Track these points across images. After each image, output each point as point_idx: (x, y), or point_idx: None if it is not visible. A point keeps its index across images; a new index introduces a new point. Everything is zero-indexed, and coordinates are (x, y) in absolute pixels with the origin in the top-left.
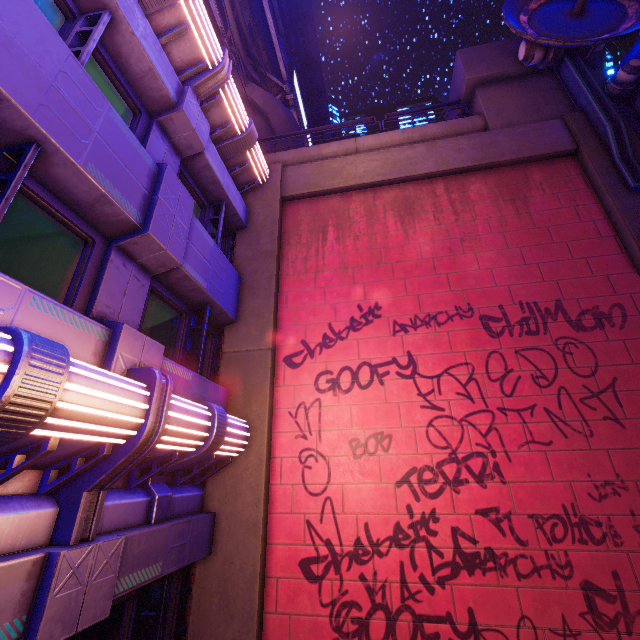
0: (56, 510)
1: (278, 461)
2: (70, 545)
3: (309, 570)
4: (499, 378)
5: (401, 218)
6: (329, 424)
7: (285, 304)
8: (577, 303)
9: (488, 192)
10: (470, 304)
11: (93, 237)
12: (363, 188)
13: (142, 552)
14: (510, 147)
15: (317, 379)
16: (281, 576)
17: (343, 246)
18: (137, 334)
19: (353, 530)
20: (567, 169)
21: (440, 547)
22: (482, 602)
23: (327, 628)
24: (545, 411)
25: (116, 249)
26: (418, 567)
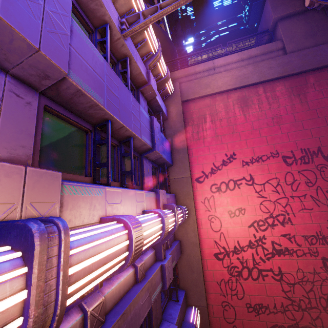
0: (154, 251)
1: (199, 220)
2: (163, 261)
3: (217, 257)
4: (290, 183)
5: (242, 108)
6: (218, 205)
7: (191, 155)
8: None
9: (286, 91)
10: (277, 151)
11: (138, 156)
12: (221, 92)
13: (172, 258)
14: (298, 64)
15: (211, 187)
16: (207, 259)
17: (215, 125)
18: (161, 191)
19: (233, 243)
20: None
21: (267, 248)
22: (283, 265)
23: (227, 274)
24: (310, 196)
25: (144, 157)
26: (259, 254)
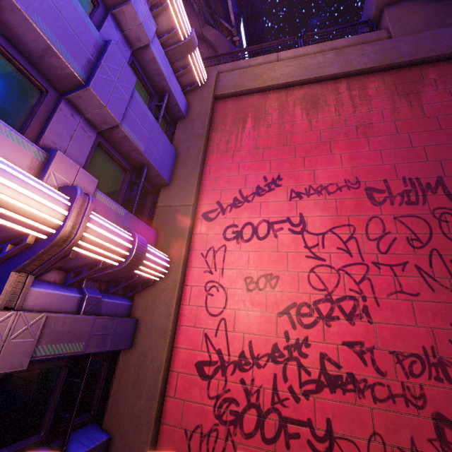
0: None
1: (189, 288)
2: None
3: (202, 370)
4: (377, 238)
5: (307, 110)
6: (230, 264)
7: (208, 174)
8: None
9: (385, 89)
10: (358, 178)
11: (46, 87)
12: (279, 88)
13: (66, 331)
14: (409, 50)
15: (225, 230)
16: (181, 371)
17: (257, 132)
18: (71, 162)
19: (239, 345)
20: None
21: (308, 367)
22: (339, 415)
23: (211, 415)
24: (416, 268)
25: (65, 101)
26: (288, 380)
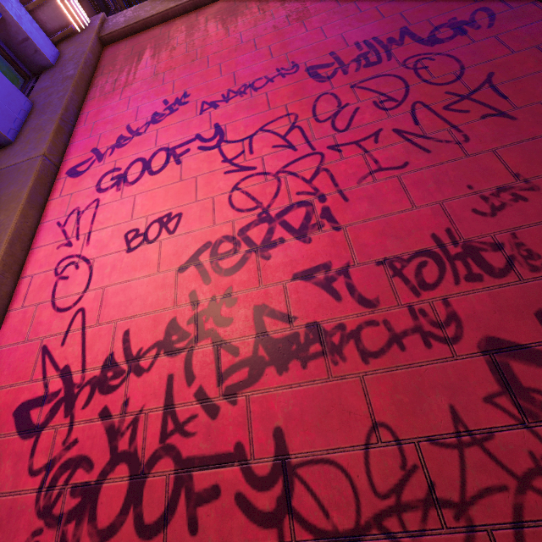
0: None
1: (27, 280)
2: None
3: (26, 419)
4: (330, 117)
5: (223, 20)
6: (103, 222)
7: (83, 122)
8: (428, 23)
9: None
10: (295, 62)
11: None
12: (186, 11)
13: None
14: None
15: (100, 180)
16: None
17: (157, 59)
18: None
19: (106, 345)
20: None
21: (234, 340)
22: (300, 414)
23: (28, 513)
24: (395, 132)
25: None
26: (196, 378)
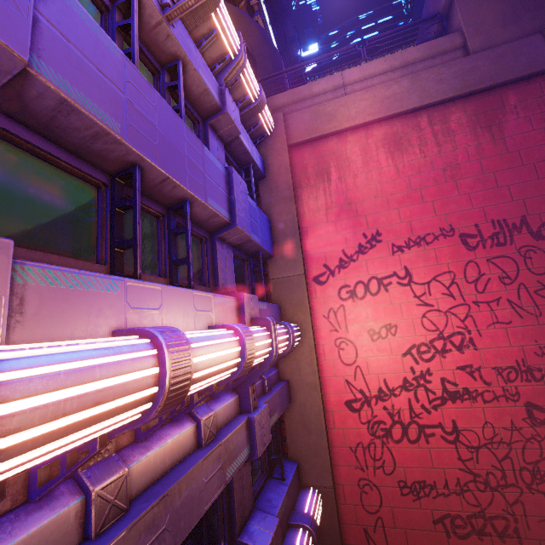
0: (238, 396)
1: (321, 347)
2: (251, 412)
3: (351, 406)
4: (474, 281)
5: (391, 154)
6: (352, 321)
7: (306, 237)
8: (539, 217)
9: (467, 121)
10: (452, 225)
11: (206, 236)
12: (356, 128)
13: (271, 408)
14: (489, 72)
15: (339, 291)
16: (334, 410)
17: (345, 185)
18: (248, 296)
19: (376, 383)
20: (541, 89)
21: (433, 389)
22: (461, 416)
23: (366, 434)
24: (507, 301)
25: (217, 239)
26: (420, 401)
